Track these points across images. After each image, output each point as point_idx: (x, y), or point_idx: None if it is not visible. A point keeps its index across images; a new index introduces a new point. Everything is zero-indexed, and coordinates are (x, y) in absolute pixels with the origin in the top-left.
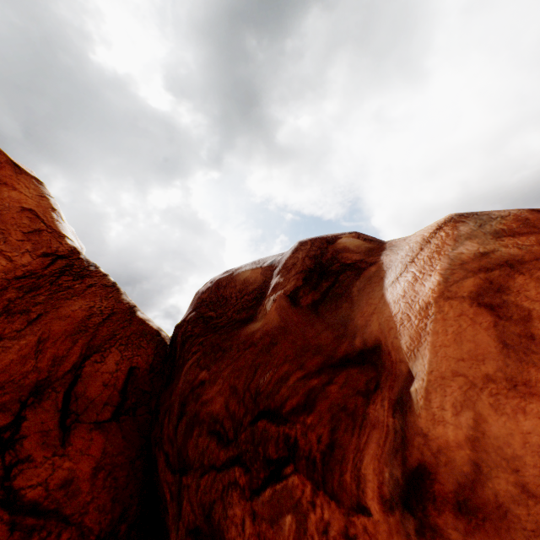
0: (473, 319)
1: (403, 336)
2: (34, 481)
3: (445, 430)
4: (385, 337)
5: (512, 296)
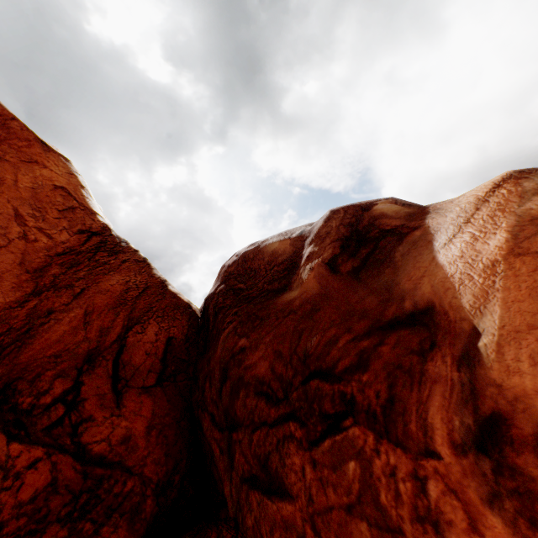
0: None
1: (464, 295)
2: (98, 437)
3: (521, 380)
4: (439, 299)
5: None
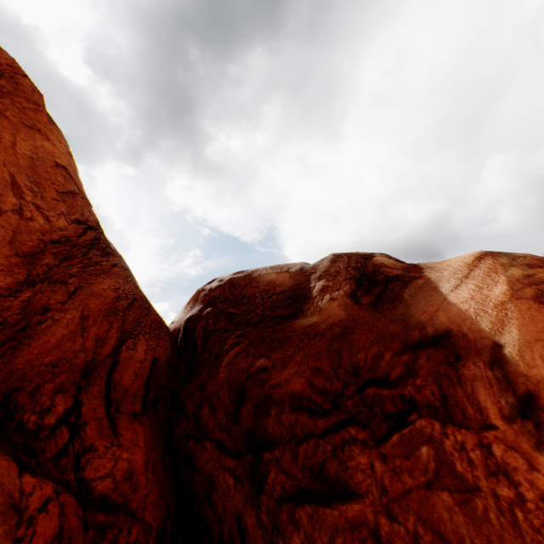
0: (538, 310)
1: (482, 322)
2: (101, 472)
3: (538, 370)
4: (458, 326)
5: None
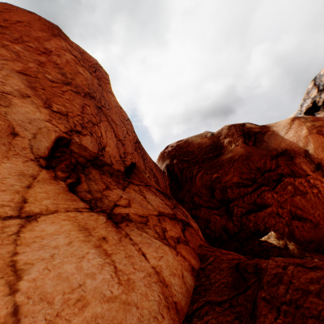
0: (318, 137)
1: (299, 144)
2: None
3: (320, 156)
4: (290, 147)
5: (323, 132)
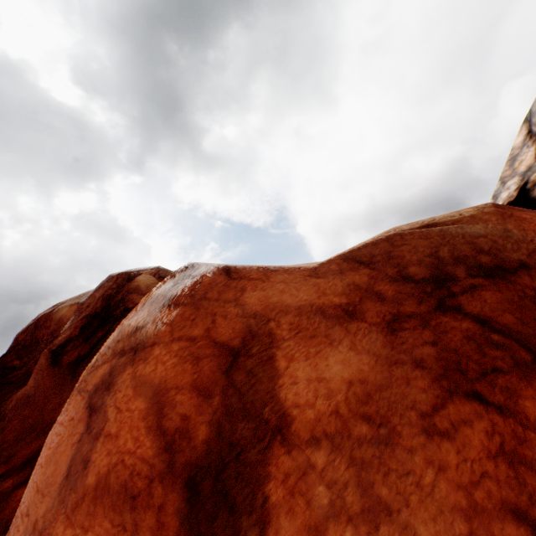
0: (75, 426)
1: None
2: None
3: None
4: None
5: (110, 397)
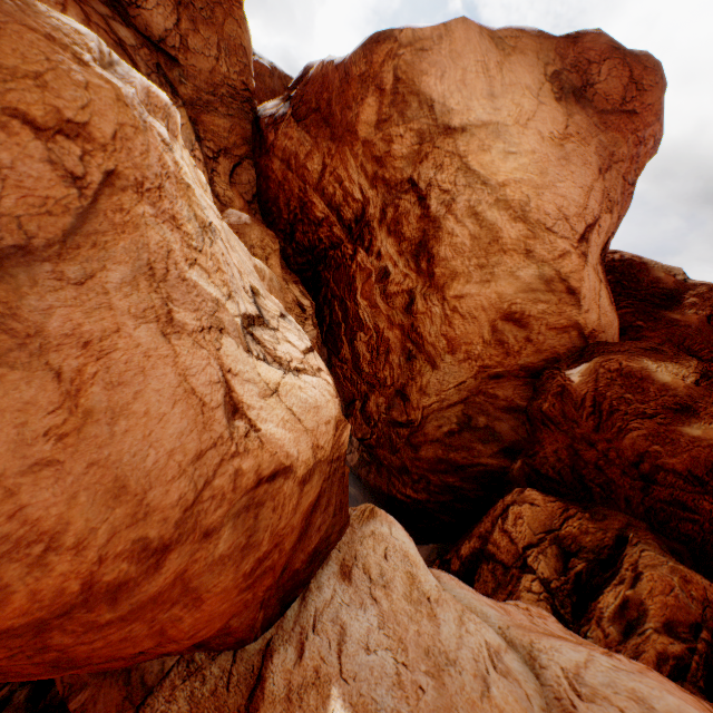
0: None
1: None
2: None
3: None
4: None
5: None
